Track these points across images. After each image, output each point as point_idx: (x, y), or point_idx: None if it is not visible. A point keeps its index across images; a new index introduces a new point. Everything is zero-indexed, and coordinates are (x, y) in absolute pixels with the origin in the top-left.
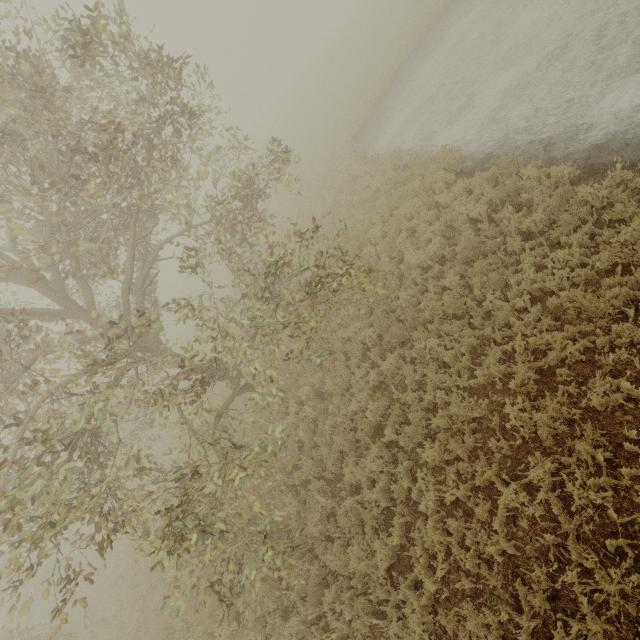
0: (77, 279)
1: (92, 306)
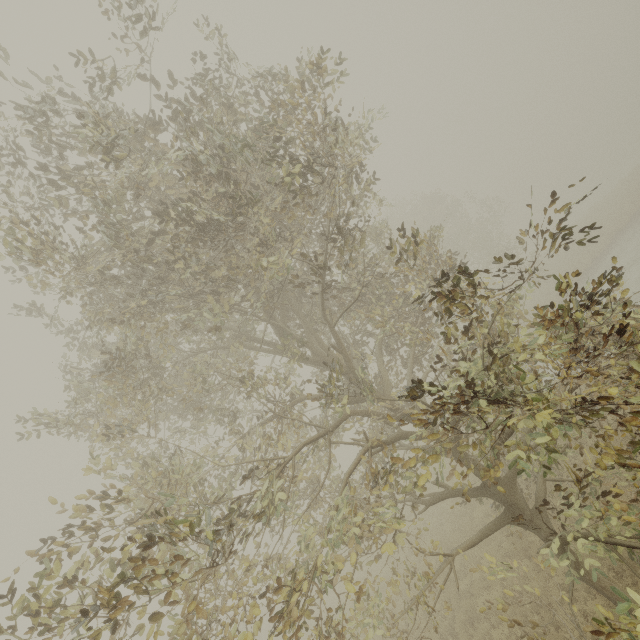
0: (380, 366)
1: (389, 388)
